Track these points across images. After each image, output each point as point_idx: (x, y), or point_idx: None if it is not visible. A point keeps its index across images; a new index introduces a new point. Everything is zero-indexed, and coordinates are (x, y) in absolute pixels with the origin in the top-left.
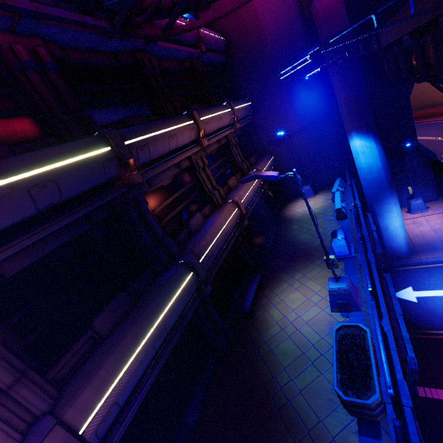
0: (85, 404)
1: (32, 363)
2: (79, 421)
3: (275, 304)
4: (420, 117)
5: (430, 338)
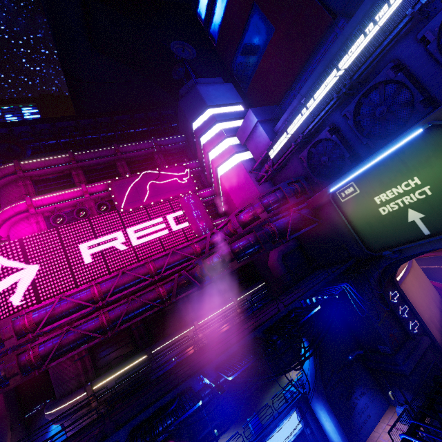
0: None
1: None
2: None
3: None
4: None
5: None
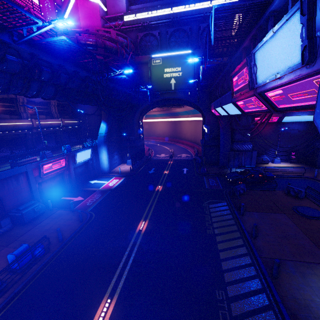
0: None
1: None
2: None
3: None
4: (177, 142)
5: (83, 189)
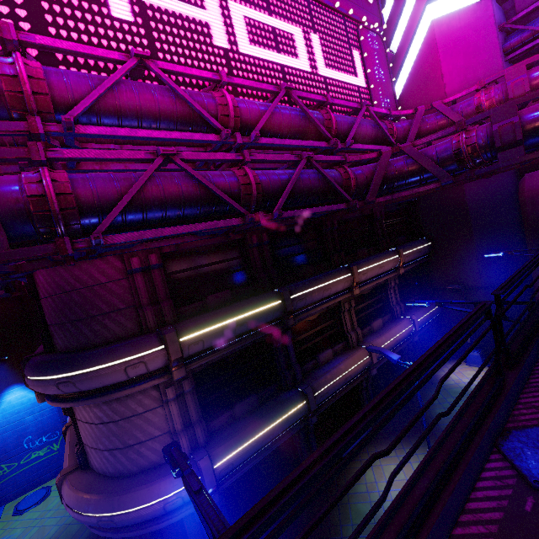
0: (220, 453)
1: (203, 414)
2: (216, 461)
3: (373, 465)
4: None
5: None
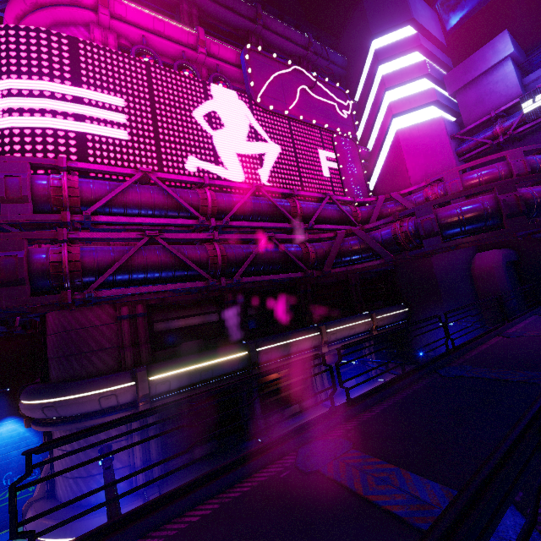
0: None
1: (164, 454)
2: None
3: None
4: None
5: None
